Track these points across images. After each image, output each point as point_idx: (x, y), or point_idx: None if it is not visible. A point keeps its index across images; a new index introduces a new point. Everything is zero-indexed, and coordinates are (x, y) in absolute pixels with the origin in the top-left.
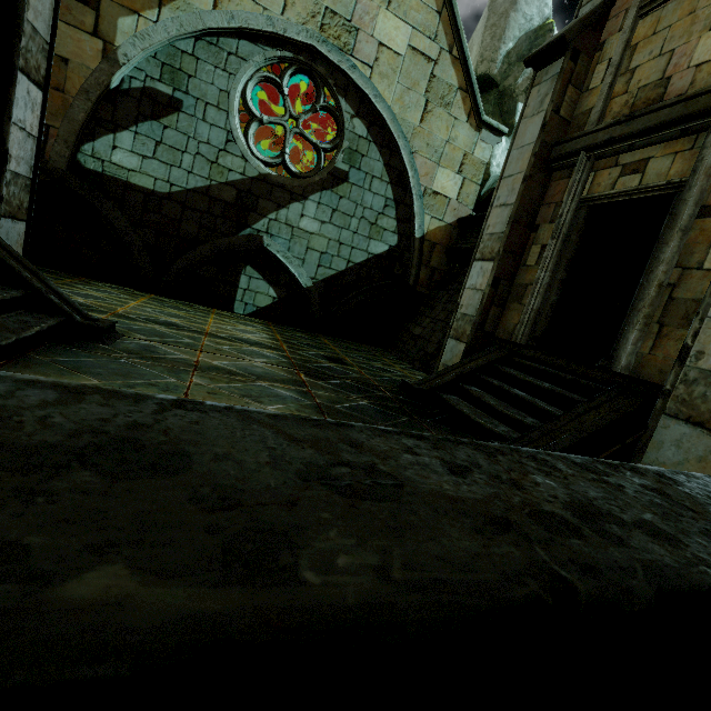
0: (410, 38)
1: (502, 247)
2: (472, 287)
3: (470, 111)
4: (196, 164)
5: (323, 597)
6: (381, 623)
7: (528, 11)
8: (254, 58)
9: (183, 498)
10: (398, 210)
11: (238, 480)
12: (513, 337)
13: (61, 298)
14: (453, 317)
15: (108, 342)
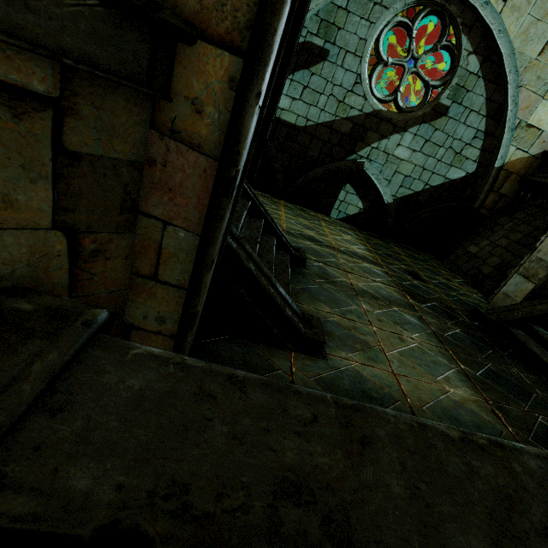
0: None
1: None
2: None
3: None
4: (327, 104)
5: None
6: None
7: None
8: (395, 5)
9: None
10: (485, 141)
11: None
12: None
13: (282, 235)
14: (527, 257)
15: (306, 267)
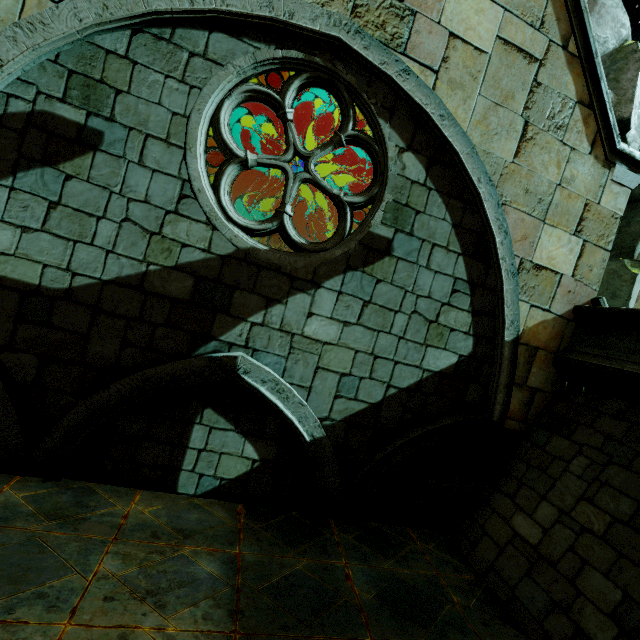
0: (500, 26)
1: None
2: None
3: (595, 137)
4: (121, 238)
5: None
6: None
7: (600, 33)
8: (236, 60)
9: None
10: (474, 297)
11: None
12: None
13: None
14: None
15: None
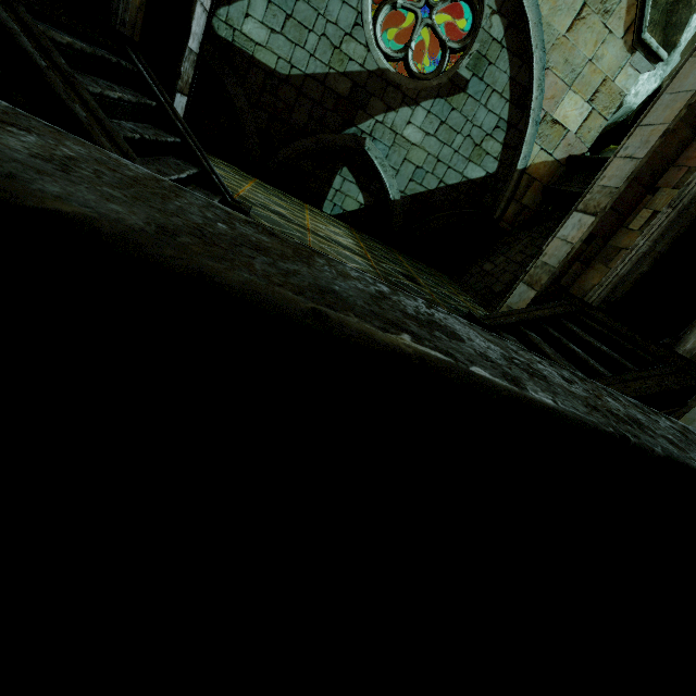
0: None
1: (611, 203)
2: (563, 238)
3: (631, 25)
4: (319, 47)
5: (540, 400)
6: (559, 415)
7: None
8: None
9: (474, 352)
10: (508, 134)
11: (484, 352)
12: (587, 297)
13: (217, 178)
14: (533, 263)
15: None
